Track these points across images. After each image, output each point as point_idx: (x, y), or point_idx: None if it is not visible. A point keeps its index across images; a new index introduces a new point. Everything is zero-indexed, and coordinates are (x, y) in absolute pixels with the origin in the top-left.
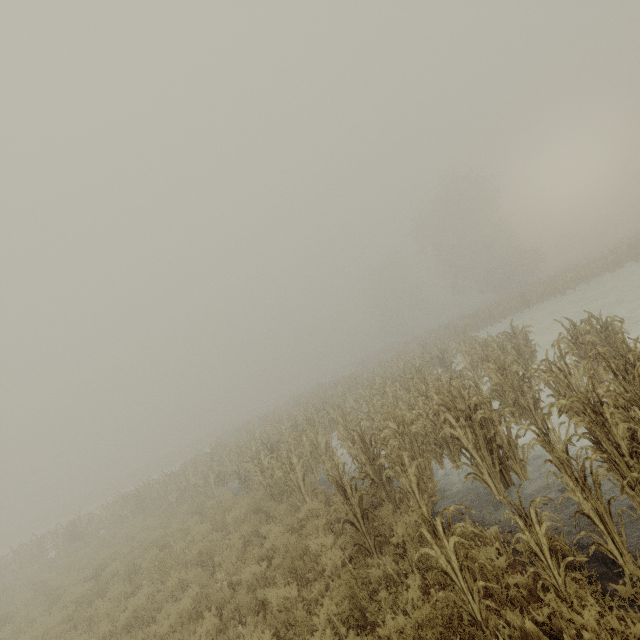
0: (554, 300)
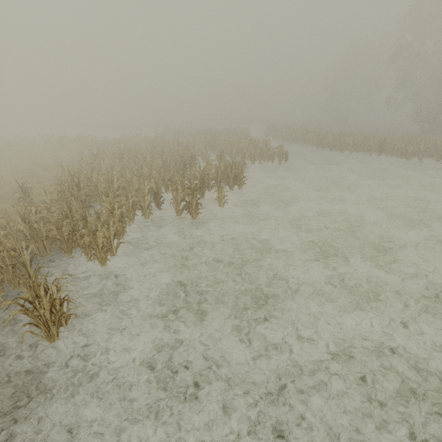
0: (398, 159)
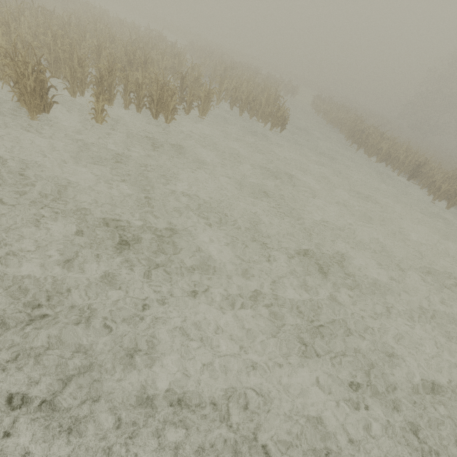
0: (425, 195)
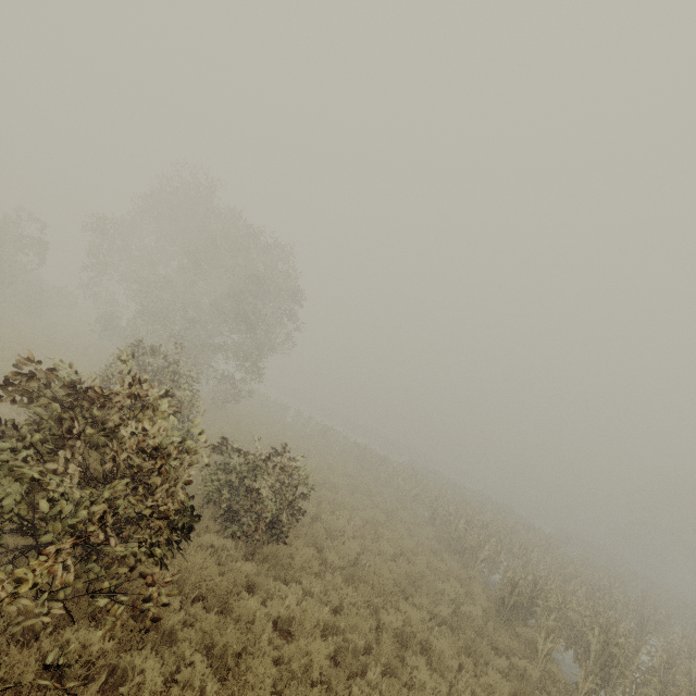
0: None
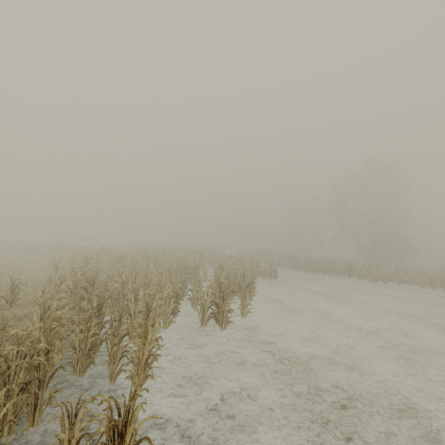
0: (367, 282)
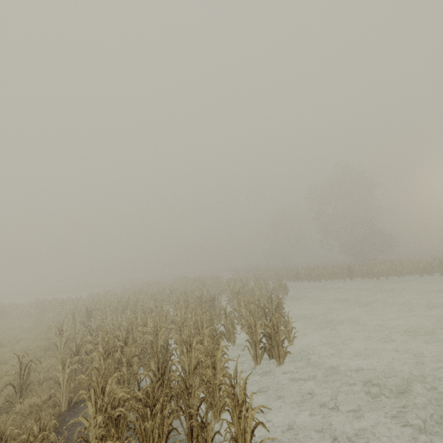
0: (370, 280)
